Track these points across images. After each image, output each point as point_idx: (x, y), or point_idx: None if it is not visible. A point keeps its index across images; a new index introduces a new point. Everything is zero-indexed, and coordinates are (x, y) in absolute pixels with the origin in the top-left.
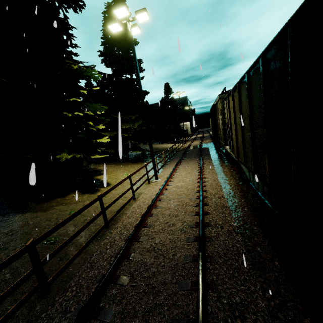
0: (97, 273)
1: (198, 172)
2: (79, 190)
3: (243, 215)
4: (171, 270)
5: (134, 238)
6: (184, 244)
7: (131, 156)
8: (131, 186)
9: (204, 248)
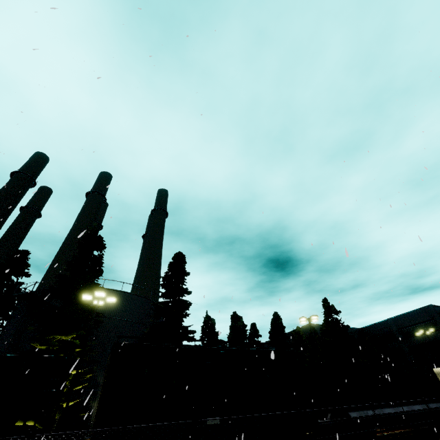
0: None
1: None
2: None
3: None
4: None
5: None
6: None
7: None
8: None
9: None
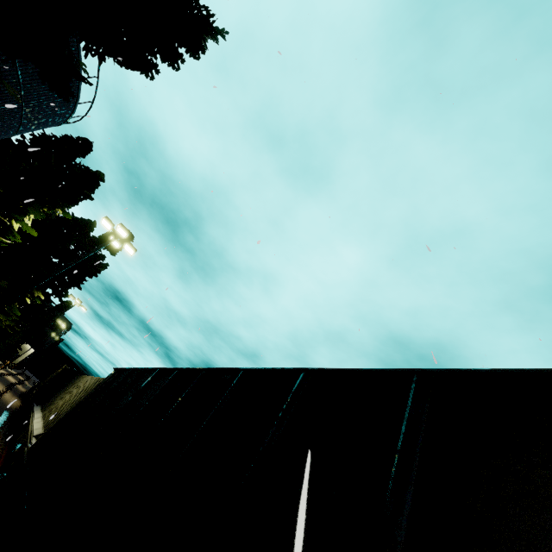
0: None
1: (4, 389)
2: None
3: (12, 407)
4: None
5: None
6: None
7: None
8: None
9: None
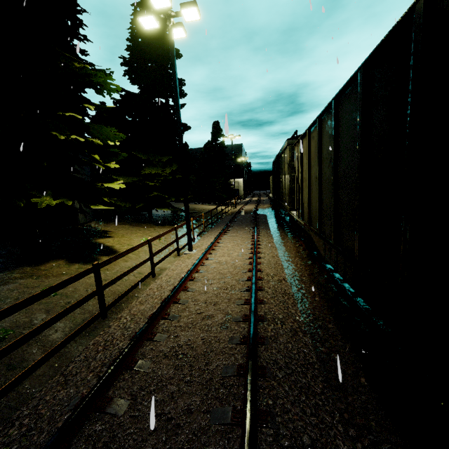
0: (73, 394)
1: (250, 244)
2: (66, 257)
3: (312, 306)
4: (201, 389)
5: (146, 336)
6: (225, 346)
7: (157, 216)
8: (151, 256)
9: (256, 353)
